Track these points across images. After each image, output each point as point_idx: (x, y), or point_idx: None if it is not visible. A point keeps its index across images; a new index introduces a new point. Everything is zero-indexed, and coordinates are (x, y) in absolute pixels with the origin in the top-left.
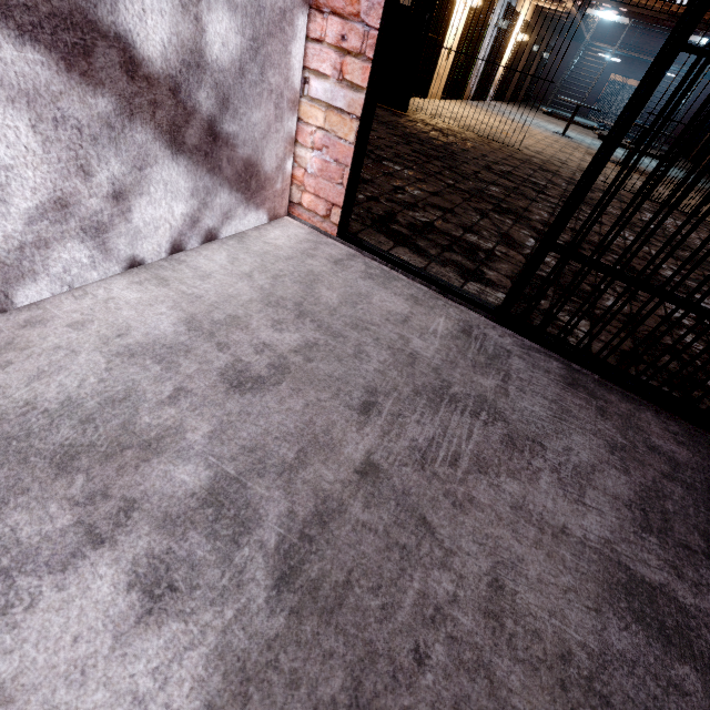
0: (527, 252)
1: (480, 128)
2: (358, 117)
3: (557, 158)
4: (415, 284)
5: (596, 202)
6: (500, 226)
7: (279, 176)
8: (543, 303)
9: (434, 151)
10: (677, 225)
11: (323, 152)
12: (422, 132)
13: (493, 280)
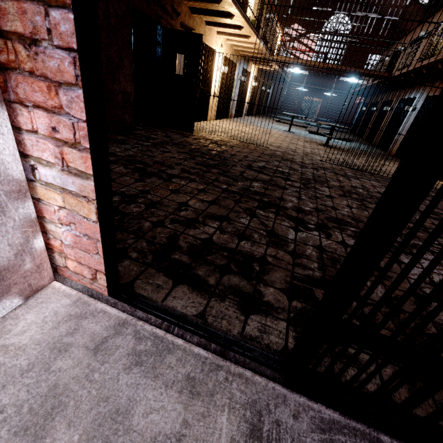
0: (292, 248)
1: (241, 135)
2: (94, 199)
3: (290, 148)
4: (192, 349)
5: (322, 178)
6: (266, 223)
7: (24, 258)
8: None
9: (211, 160)
10: (373, 185)
11: (72, 227)
12: (203, 146)
13: (271, 302)
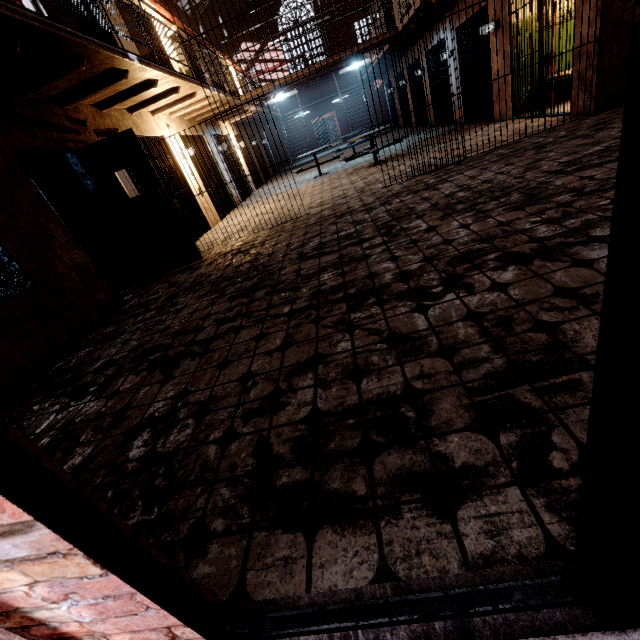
0: (435, 343)
1: (266, 220)
2: (70, 548)
3: (336, 196)
4: None
5: (403, 210)
6: (376, 328)
7: None
8: (561, 442)
9: (248, 281)
10: (470, 177)
11: (74, 599)
12: (226, 268)
13: (468, 463)
